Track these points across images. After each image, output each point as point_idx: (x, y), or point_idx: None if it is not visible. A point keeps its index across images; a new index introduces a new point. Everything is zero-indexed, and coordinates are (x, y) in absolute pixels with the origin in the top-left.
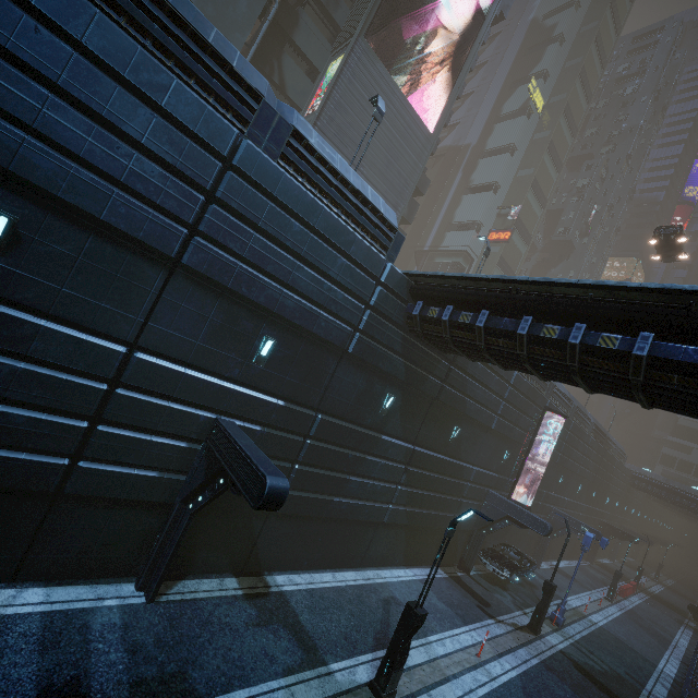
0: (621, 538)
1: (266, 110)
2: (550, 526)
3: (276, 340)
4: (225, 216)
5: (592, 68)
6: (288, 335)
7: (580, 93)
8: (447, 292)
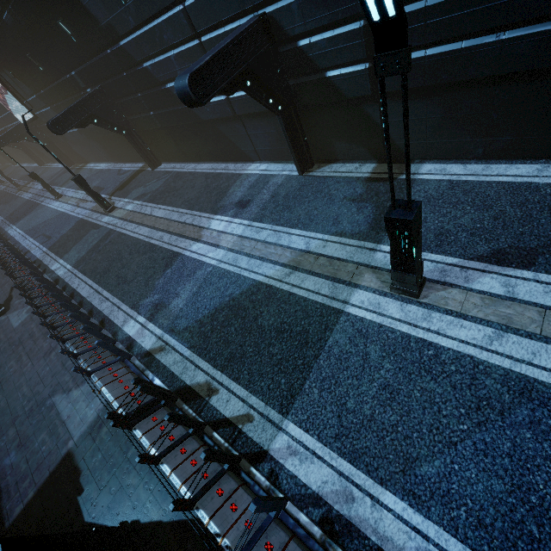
0: None
1: None
2: None
3: None
4: None
5: None
6: None
7: None
8: None
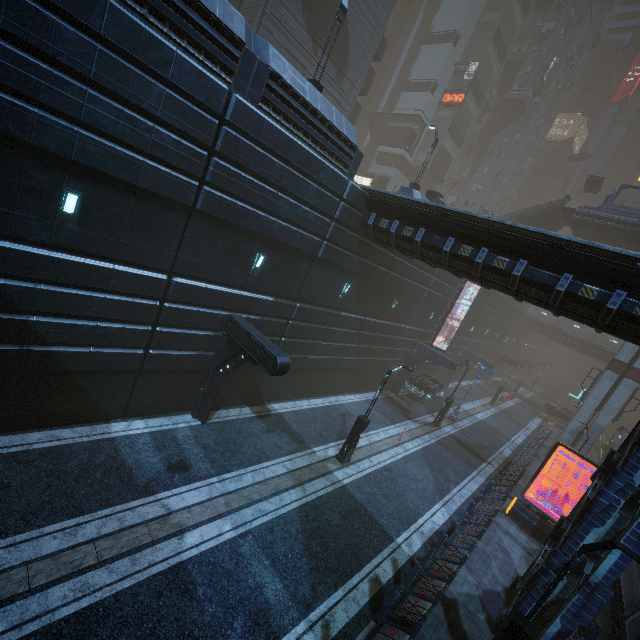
0: (511, 364)
1: (247, 57)
2: (456, 364)
3: (265, 255)
4: (224, 166)
5: None
6: (274, 250)
7: None
8: (396, 209)
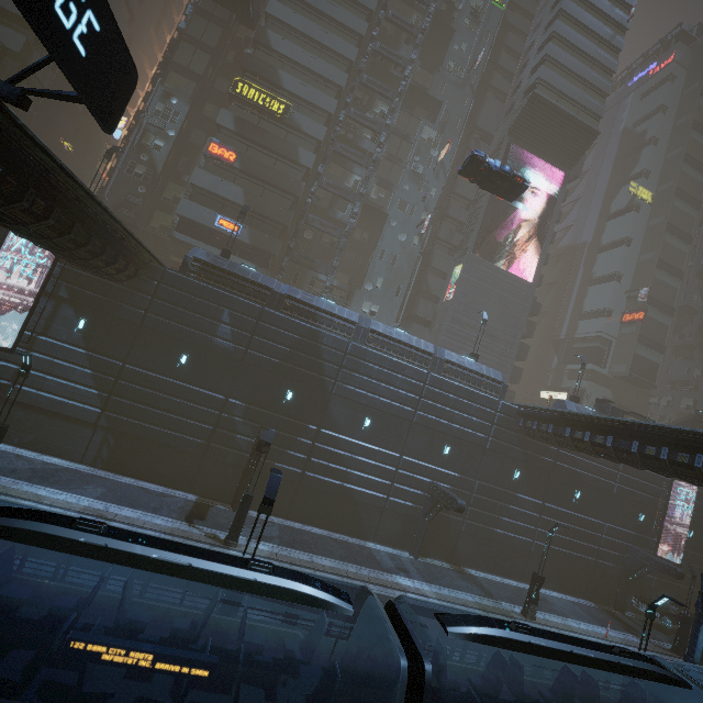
0: None
1: (435, 358)
2: (680, 571)
3: (451, 446)
4: (426, 402)
5: (699, 148)
6: (456, 443)
7: (692, 172)
8: (533, 414)
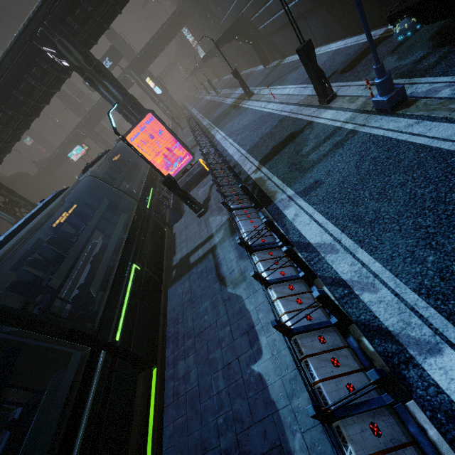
0: None
1: None
2: None
3: None
4: None
5: None
6: None
7: None
8: None
